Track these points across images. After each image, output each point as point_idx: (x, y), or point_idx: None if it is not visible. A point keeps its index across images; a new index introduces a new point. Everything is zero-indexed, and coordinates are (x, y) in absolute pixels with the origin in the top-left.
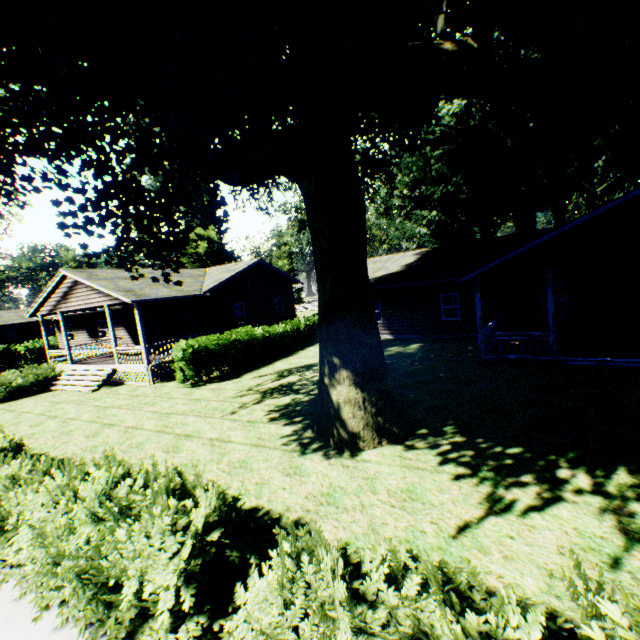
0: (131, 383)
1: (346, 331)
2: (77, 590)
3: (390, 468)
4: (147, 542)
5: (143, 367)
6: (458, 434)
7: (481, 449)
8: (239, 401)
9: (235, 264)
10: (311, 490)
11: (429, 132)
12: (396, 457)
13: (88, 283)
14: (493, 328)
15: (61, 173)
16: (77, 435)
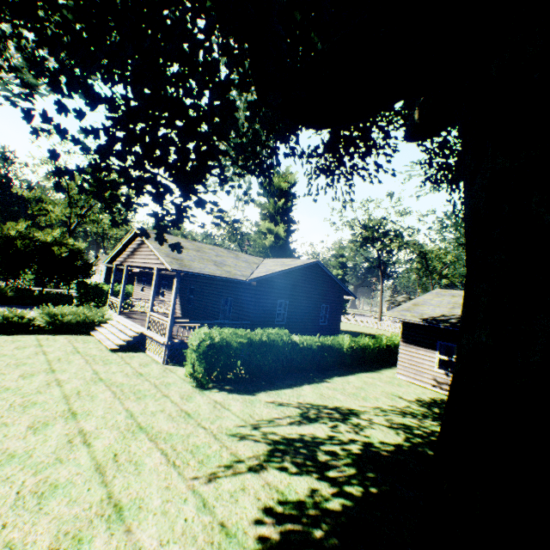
0: (150, 353)
1: None
2: None
3: None
4: None
5: (162, 341)
6: None
7: None
8: (233, 448)
9: (291, 260)
10: None
11: None
12: None
13: (148, 243)
14: None
15: (88, 71)
16: (28, 416)
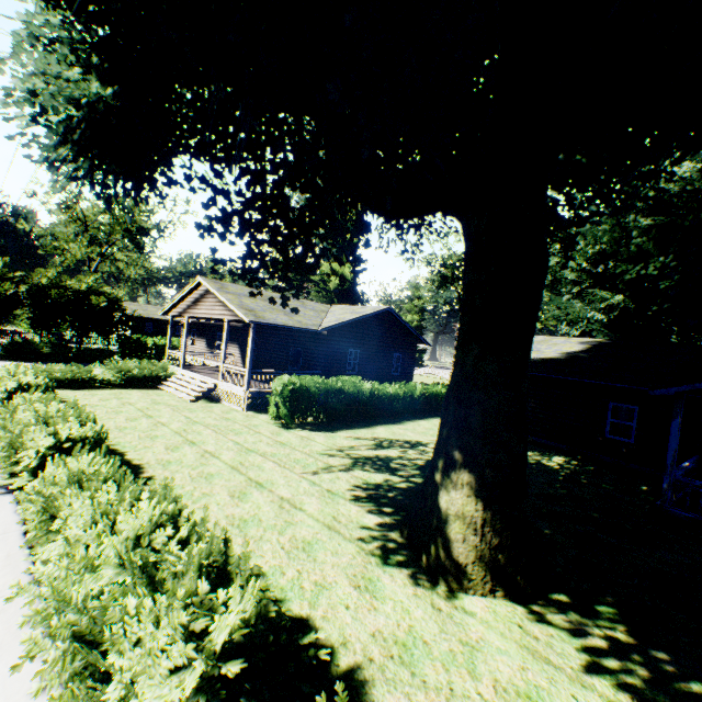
0: (226, 403)
1: (481, 421)
2: (64, 658)
3: (502, 641)
4: (154, 634)
5: (241, 391)
6: (621, 626)
7: (664, 673)
8: (325, 460)
9: (361, 307)
10: (382, 626)
11: (654, 188)
12: (514, 625)
13: (217, 294)
14: (687, 470)
15: (216, 177)
16: (159, 443)
